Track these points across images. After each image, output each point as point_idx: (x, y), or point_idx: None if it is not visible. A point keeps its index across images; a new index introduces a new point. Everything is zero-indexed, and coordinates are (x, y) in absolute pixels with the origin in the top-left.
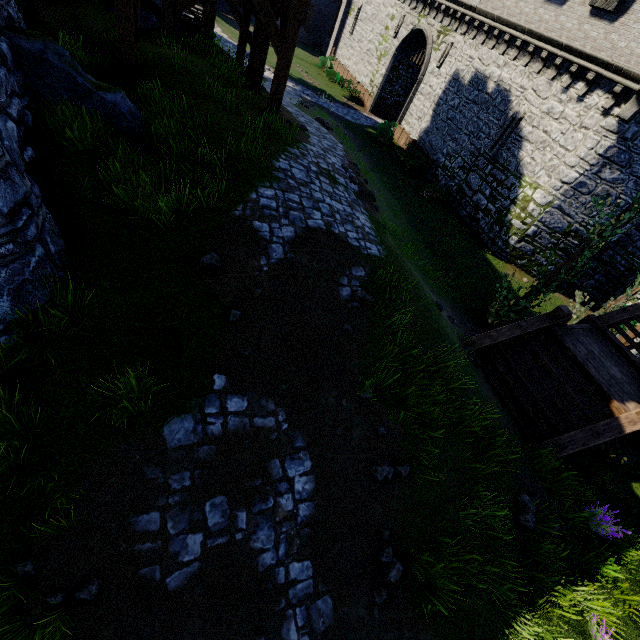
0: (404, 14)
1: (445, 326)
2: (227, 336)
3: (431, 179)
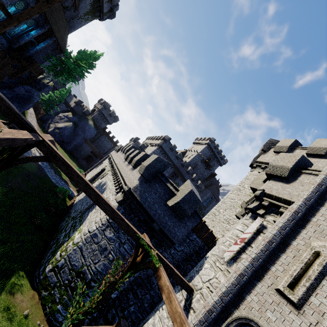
0: (107, 165)
1: None
2: None
3: (62, 221)
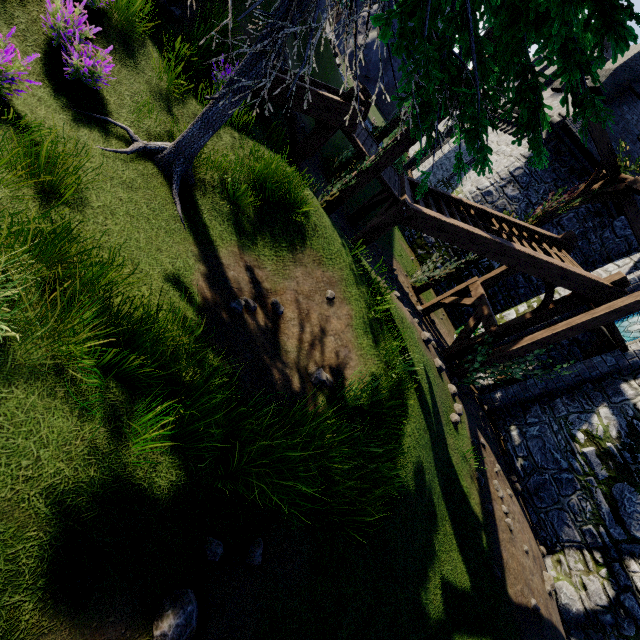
0: None
1: None
2: None
3: None
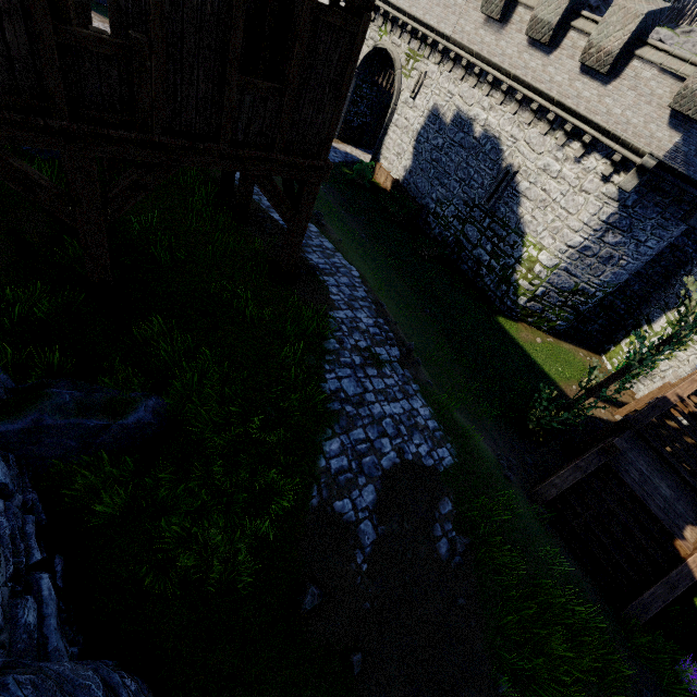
0: None
1: (523, 509)
2: (357, 696)
3: (422, 226)
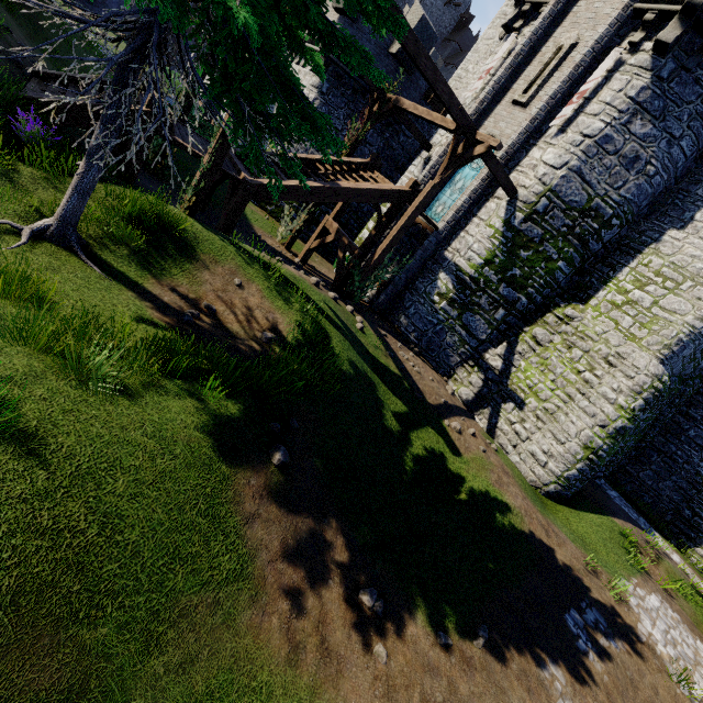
0: None
1: None
2: None
3: None
